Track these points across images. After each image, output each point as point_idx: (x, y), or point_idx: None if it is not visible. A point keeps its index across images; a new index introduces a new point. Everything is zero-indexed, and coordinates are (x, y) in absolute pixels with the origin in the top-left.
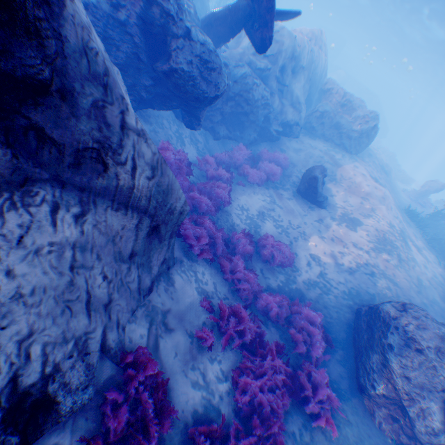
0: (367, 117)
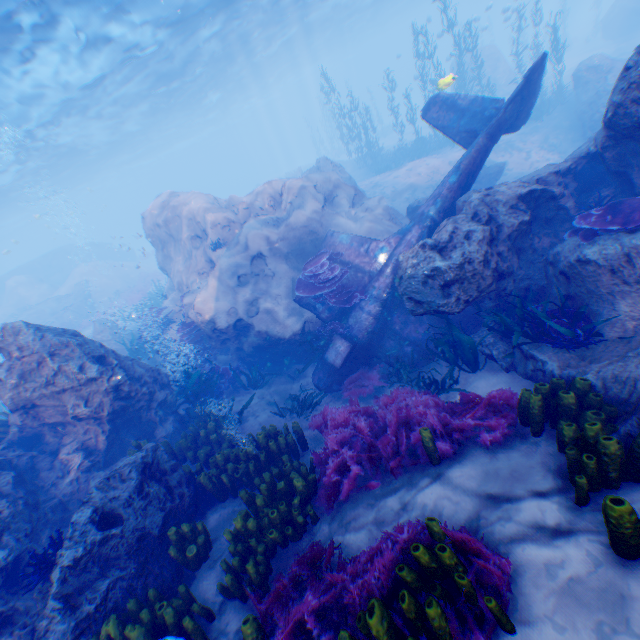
0: (332, 163)
